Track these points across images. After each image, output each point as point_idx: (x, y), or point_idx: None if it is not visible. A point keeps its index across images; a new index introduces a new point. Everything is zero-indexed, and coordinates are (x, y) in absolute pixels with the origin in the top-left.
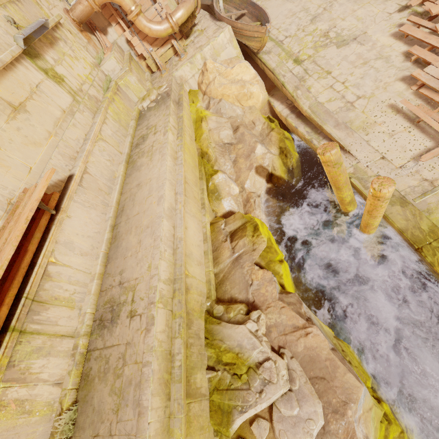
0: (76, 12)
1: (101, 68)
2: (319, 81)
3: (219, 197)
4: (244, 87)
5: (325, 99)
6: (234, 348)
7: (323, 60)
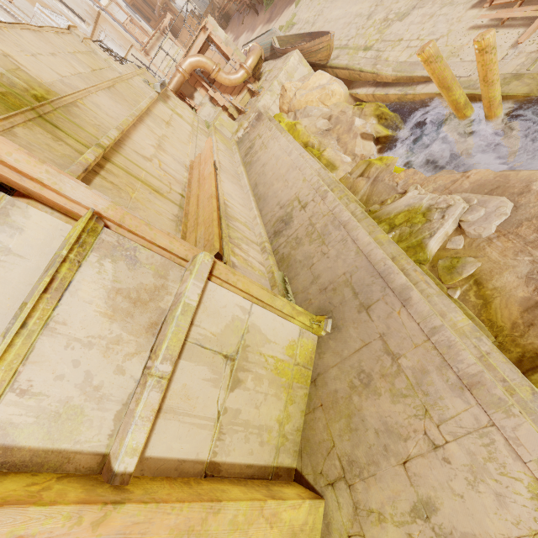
0: (173, 84)
1: (199, 115)
2: (394, 49)
3: (334, 167)
4: (324, 88)
5: (405, 57)
6: (403, 210)
7: (391, 35)
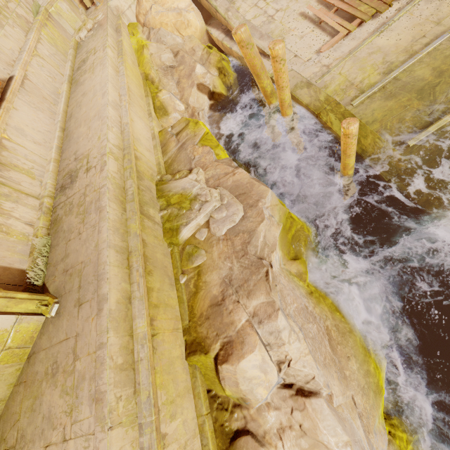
0: None
1: None
2: (246, 1)
3: (166, 112)
4: (181, 14)
5: (251, 16)
6: (179, 192)
7: None
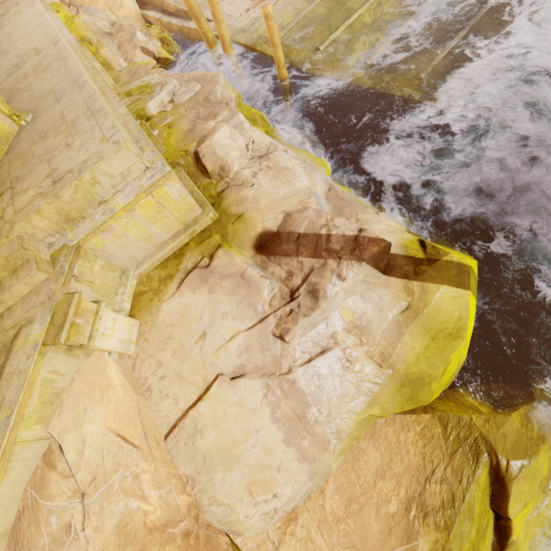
0: None
1: None
2: None
3: (111, 68)
4: None
5: None
6: (139, 84)
7: None
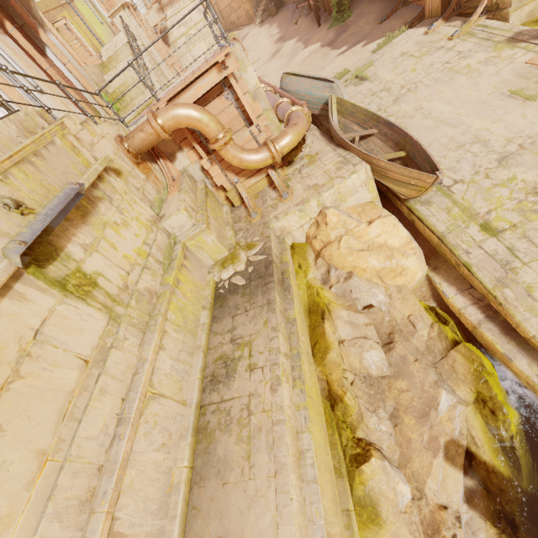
0: (134, 141)
1: (162, 224)
2: None
3: (376, 517)
4: (392, 259)
5: None
6: None
7: None
